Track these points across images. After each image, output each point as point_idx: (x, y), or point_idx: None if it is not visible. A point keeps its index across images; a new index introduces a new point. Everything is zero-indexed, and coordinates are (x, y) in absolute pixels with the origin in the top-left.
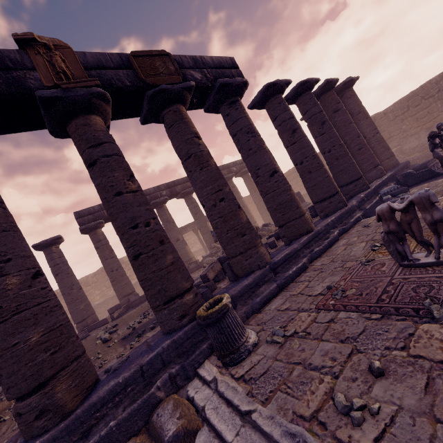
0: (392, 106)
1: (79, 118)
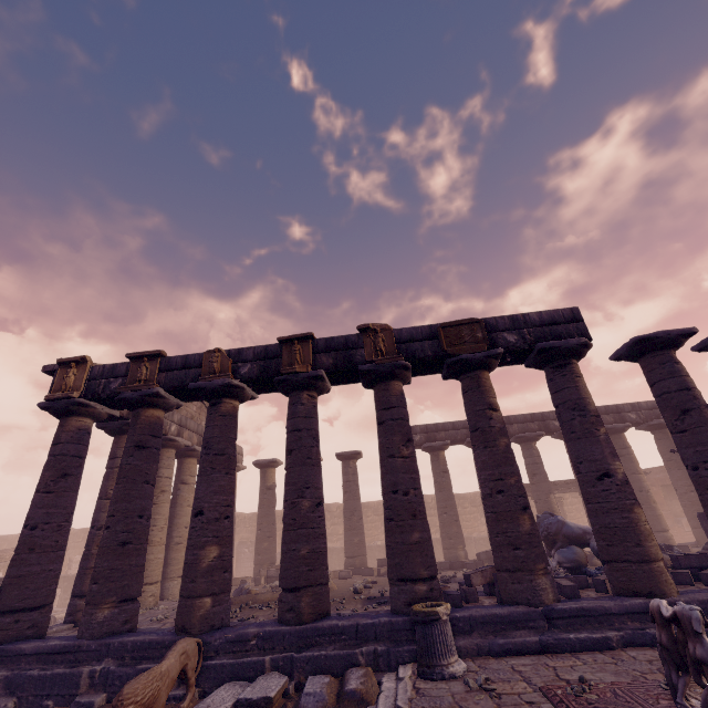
0: None
1: (382, 383)
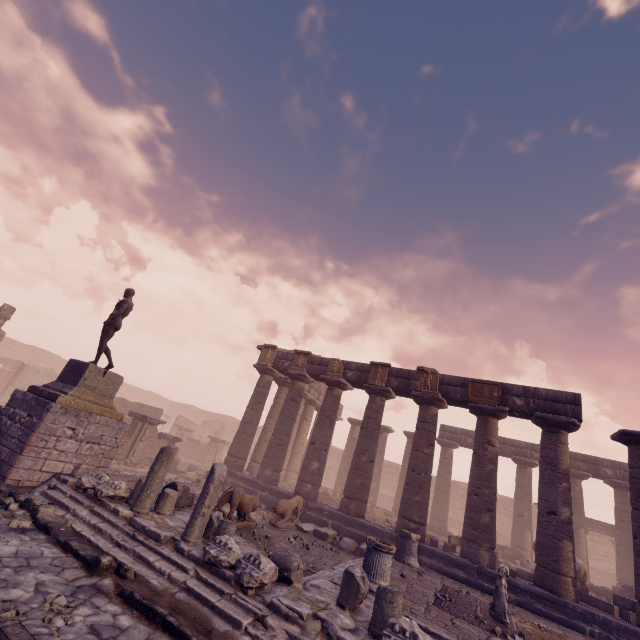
0: None
1: (424, 405)
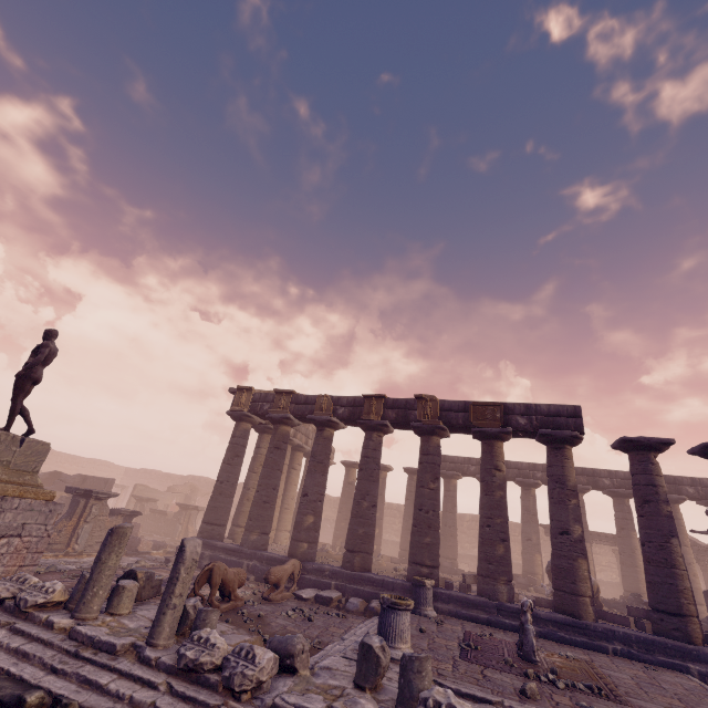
0: None
1: (425, 436)
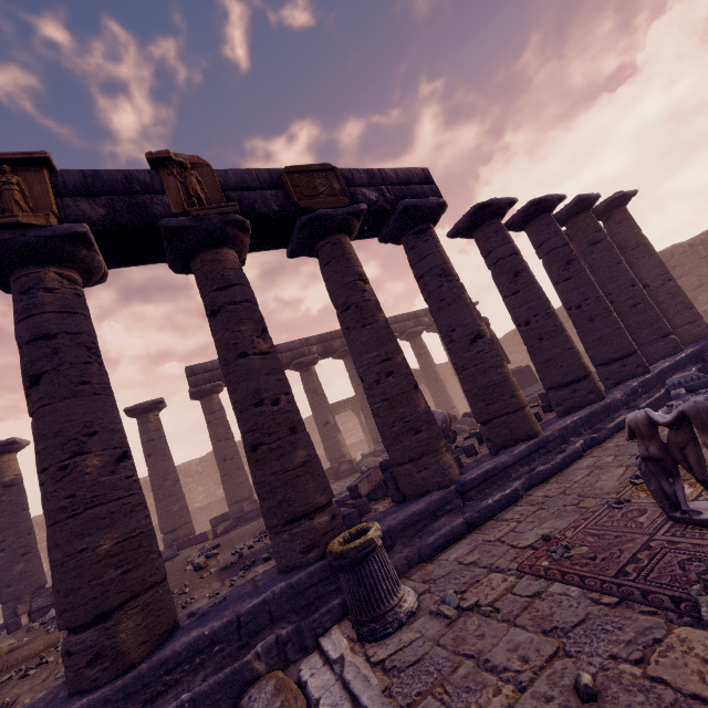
0: (703, 234)
1: (207, 252)
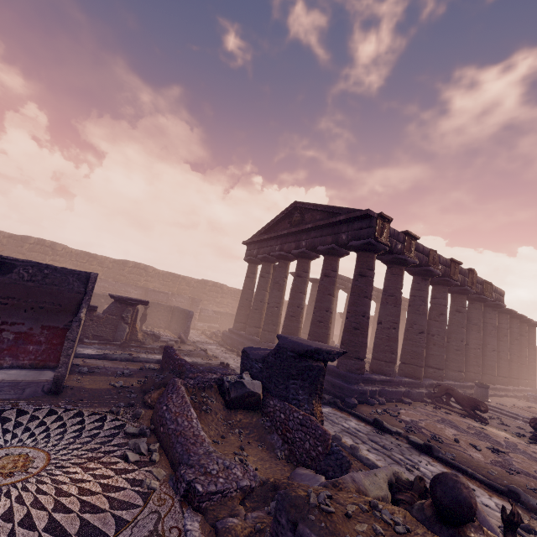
0: None
1: (464, 296)
